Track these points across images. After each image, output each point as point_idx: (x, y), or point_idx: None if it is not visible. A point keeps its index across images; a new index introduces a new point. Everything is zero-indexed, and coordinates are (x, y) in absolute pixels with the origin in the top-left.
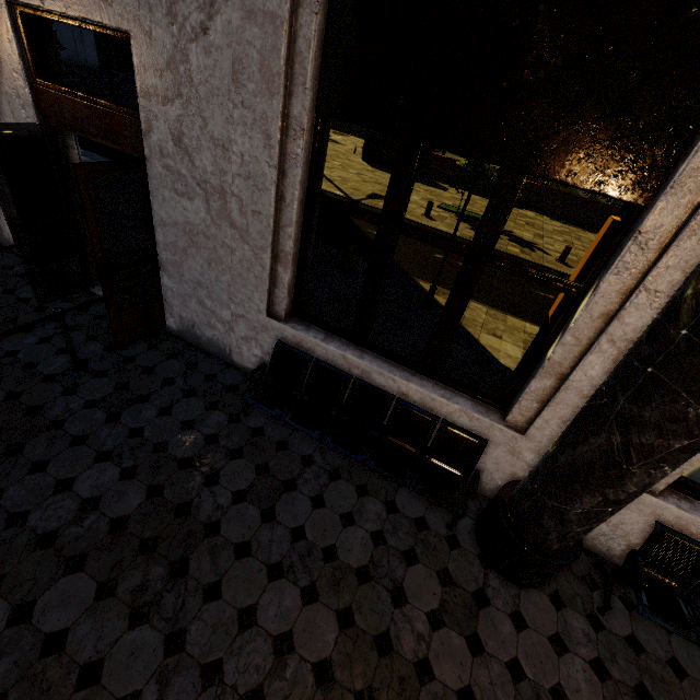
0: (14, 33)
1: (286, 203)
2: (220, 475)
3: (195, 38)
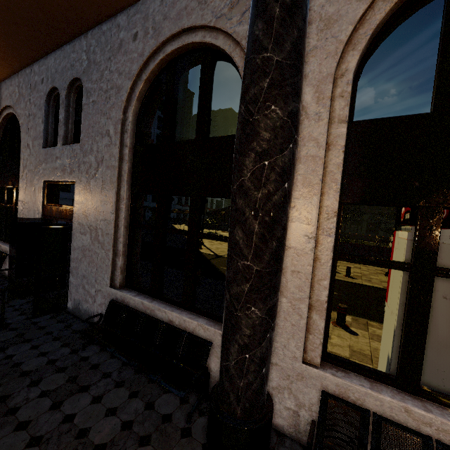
0: (43, 190)
1: (119, 228)
2: (42, 381)
3: (93, 178)
